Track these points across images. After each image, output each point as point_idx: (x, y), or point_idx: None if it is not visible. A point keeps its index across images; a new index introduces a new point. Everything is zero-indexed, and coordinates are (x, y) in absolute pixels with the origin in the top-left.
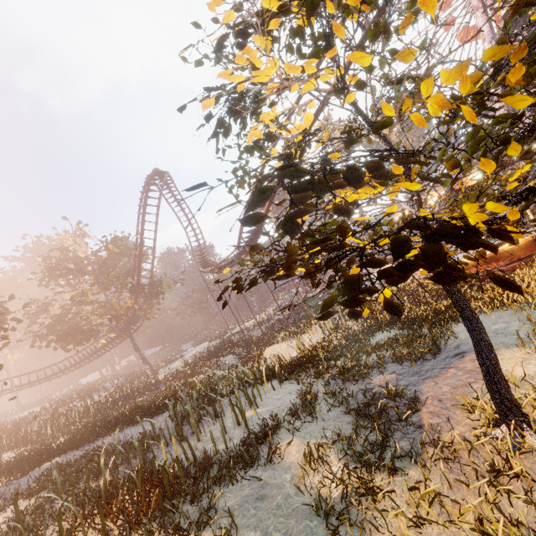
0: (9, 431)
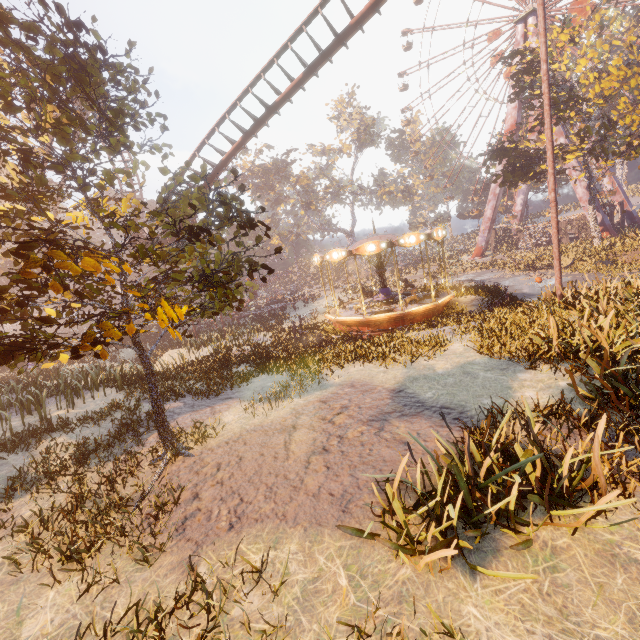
0: None
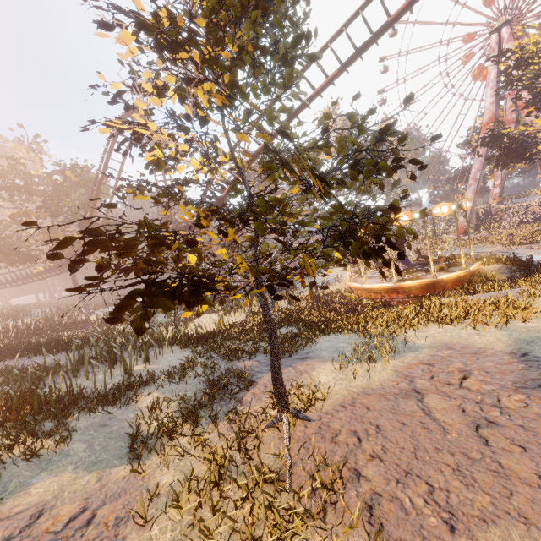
0: None
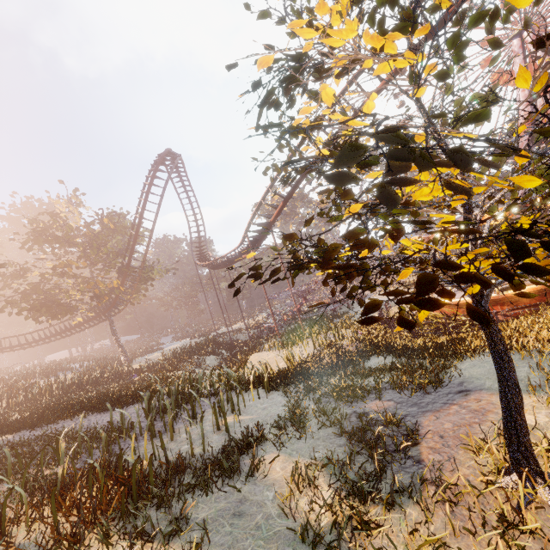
0: None
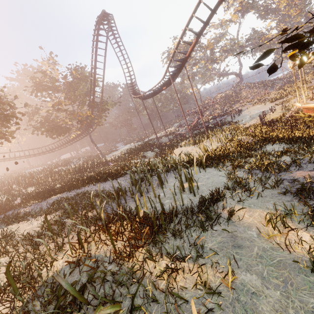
0: (28, 177)
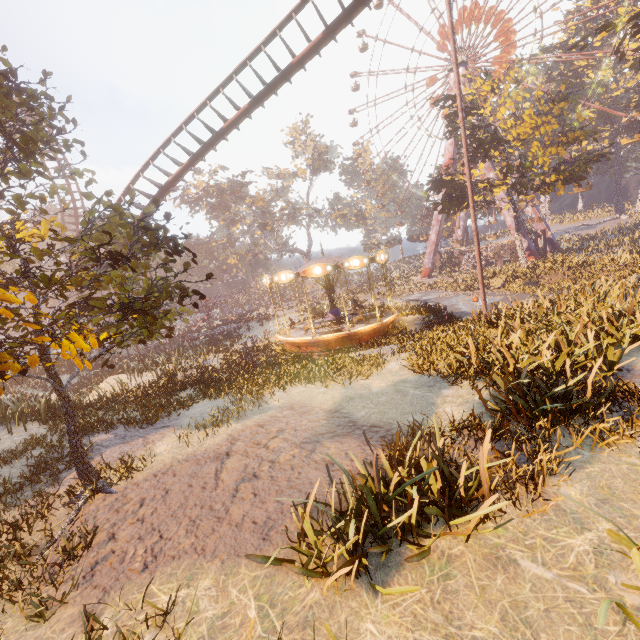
0: None
